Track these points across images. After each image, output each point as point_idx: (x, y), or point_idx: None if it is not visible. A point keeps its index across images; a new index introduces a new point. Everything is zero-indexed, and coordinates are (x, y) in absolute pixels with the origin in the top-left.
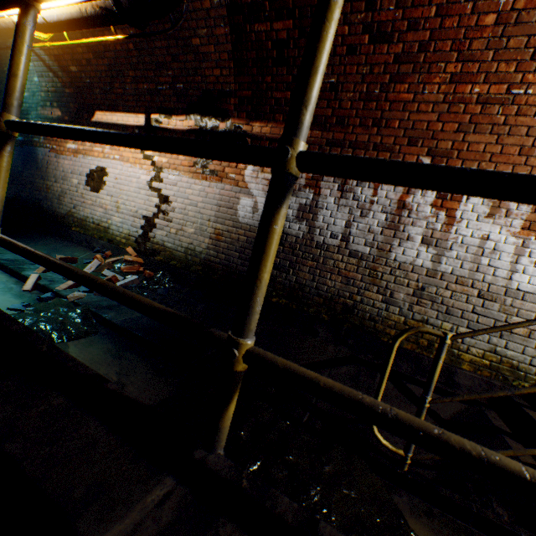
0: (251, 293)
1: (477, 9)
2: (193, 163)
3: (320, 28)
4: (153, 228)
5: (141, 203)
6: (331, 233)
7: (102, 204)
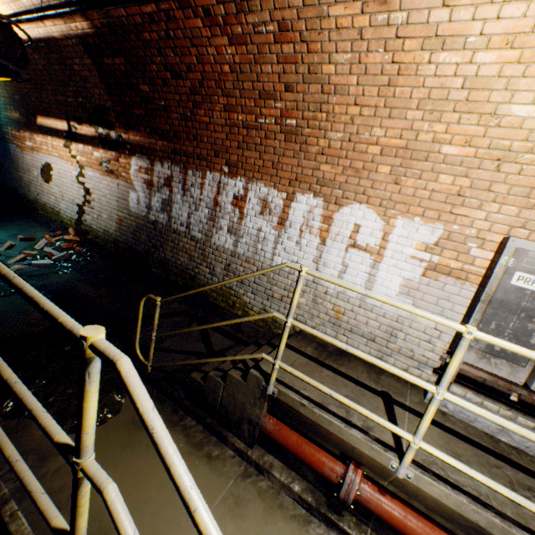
0: None
1: (217, 61)
2: (100, 163)
3: None
4: (84, 213)
5: (75, 194)
6: (180, 222)
7: (54, 193)
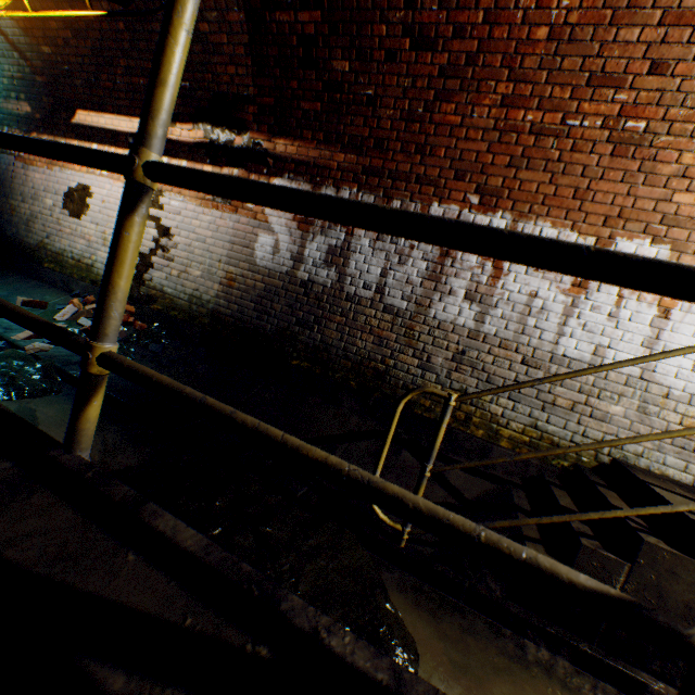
0: (105, 298)
1: (529, 19)
2: None
3: (164, 42)
4: (150, 268)
5: None
6: (364, 282)
7: (85, 235)
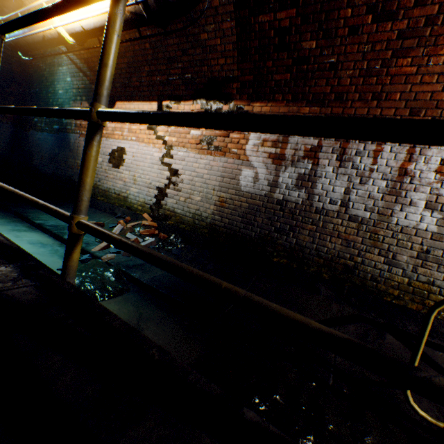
0: None
1: None
2: (199, 141)
3: None
4: (165, 197)
5: (154, 176)
6: (330, 199)
7: (122, 178)
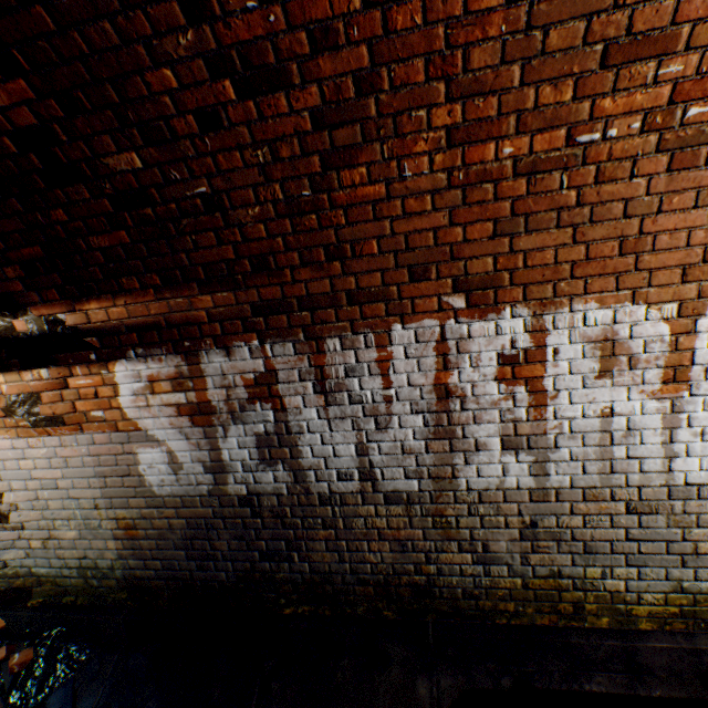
0: None
1: None
2: (2, 412)
3: None
4: None
5: None
6: (337, 471)
7: None
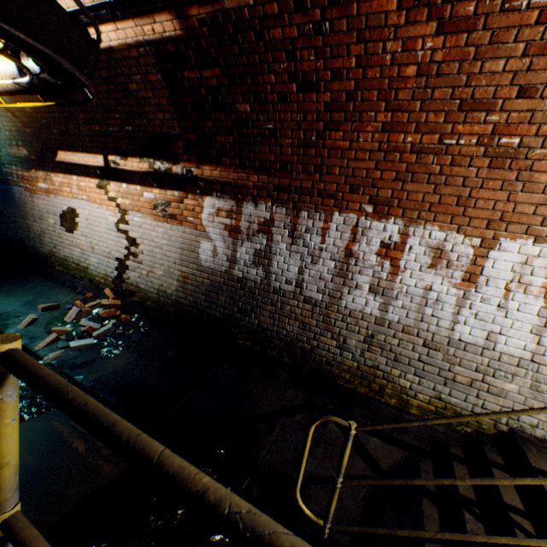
0: None
1: (397, 60)
2: (153, 206)
3: None
4: (126, 269)
5: (112, 245)
6: (286, 279)
7: (79, 245)
